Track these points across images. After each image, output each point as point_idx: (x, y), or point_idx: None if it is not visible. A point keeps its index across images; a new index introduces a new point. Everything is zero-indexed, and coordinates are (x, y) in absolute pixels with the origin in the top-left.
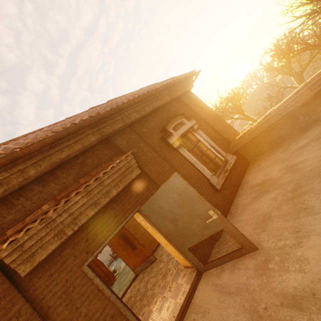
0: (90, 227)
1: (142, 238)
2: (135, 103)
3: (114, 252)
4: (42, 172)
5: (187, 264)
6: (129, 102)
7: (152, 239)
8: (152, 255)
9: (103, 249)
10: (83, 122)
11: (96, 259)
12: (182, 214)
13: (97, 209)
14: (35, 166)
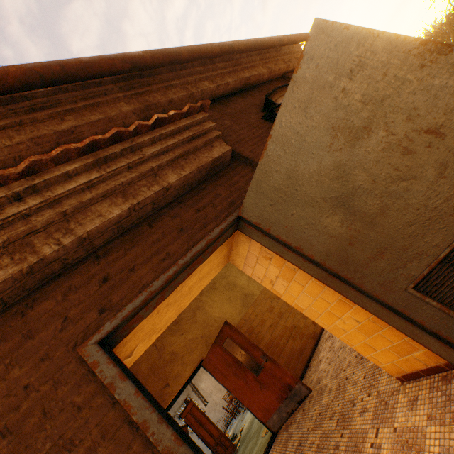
0: (116, 253)
1: (270, 354)
2: (202, 52)
3: (229, 402)
4: (17, 155)
5: (410, 366)
6: (189, 47)
7: (291, 354)
8: (298, 381)
9: (148, 303)
10: (94, 57)
11: (196, 411)
12: (369, 160)
13: (128, 206)
14: (0, 139)
